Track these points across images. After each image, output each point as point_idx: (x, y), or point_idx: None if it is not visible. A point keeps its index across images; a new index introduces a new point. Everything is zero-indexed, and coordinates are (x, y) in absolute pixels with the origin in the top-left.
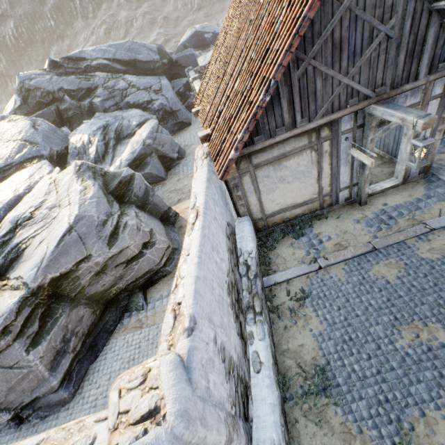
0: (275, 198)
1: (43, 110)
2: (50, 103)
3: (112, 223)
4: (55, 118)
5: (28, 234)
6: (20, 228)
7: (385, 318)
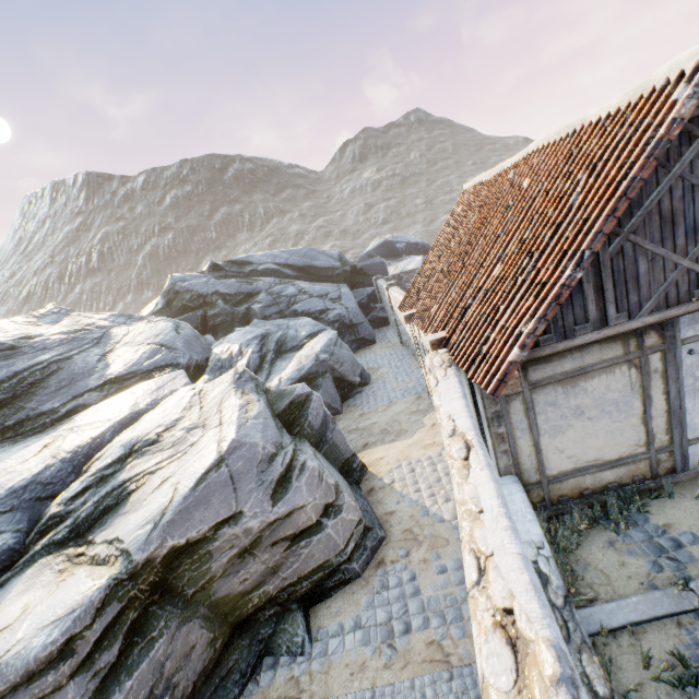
0: (565, 445)
1: (187, 315)
2: (197, 308)
3: (284, 460)
4: (199, 325)
5: (145, 467)
6: (135, 456)
7: None
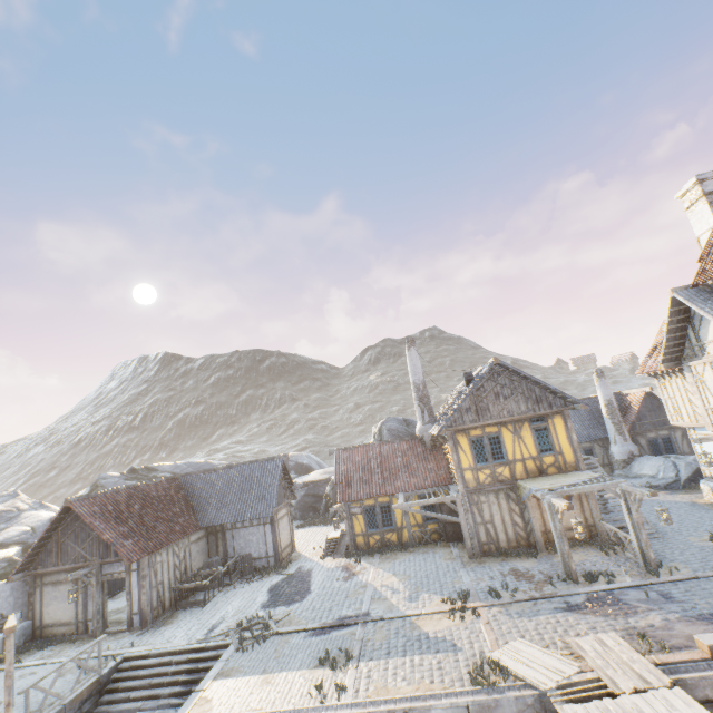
0: (51, 611)
1: None
2: None
3: None
4: None
5: None
6: None
7: None
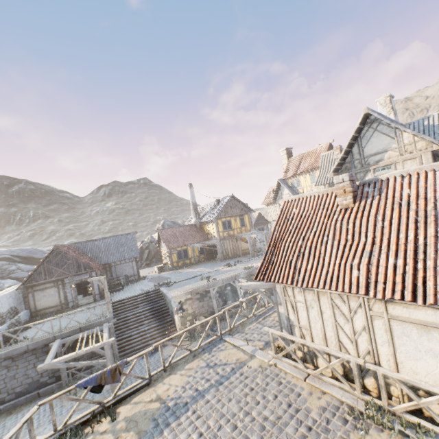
0: (42, 303)
1: None
2: None
3: None
4: None
5: None
6: None
7: (48, 326)
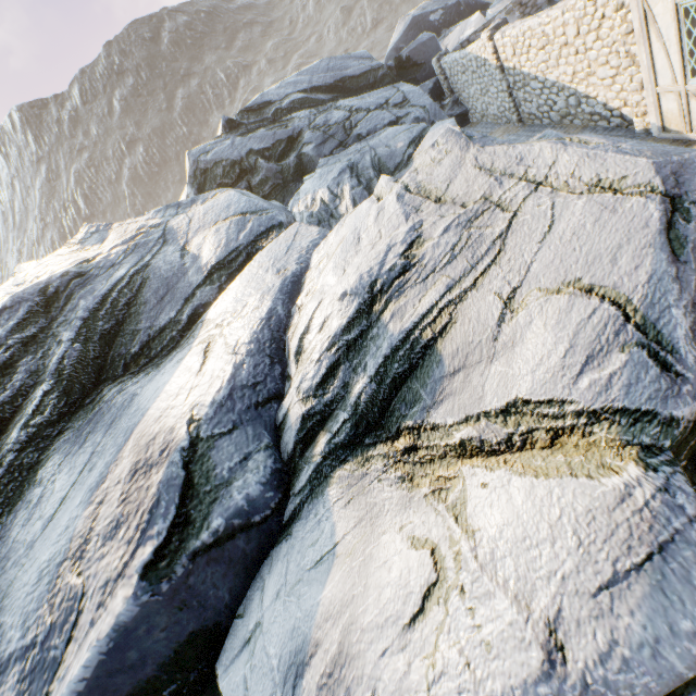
0: None
1: None
2: (236, 183)
3: None
4: None
5: (426, 302)
6: (385, 299)
7: None
